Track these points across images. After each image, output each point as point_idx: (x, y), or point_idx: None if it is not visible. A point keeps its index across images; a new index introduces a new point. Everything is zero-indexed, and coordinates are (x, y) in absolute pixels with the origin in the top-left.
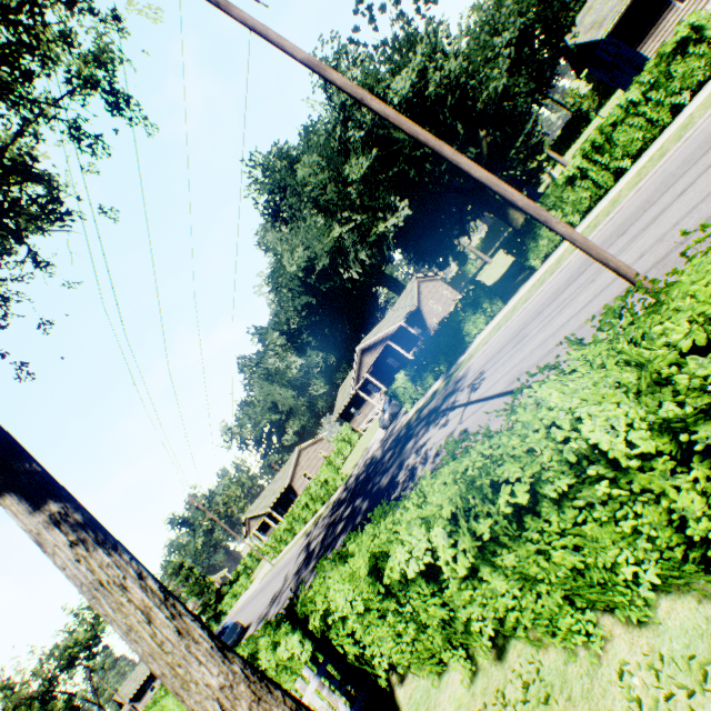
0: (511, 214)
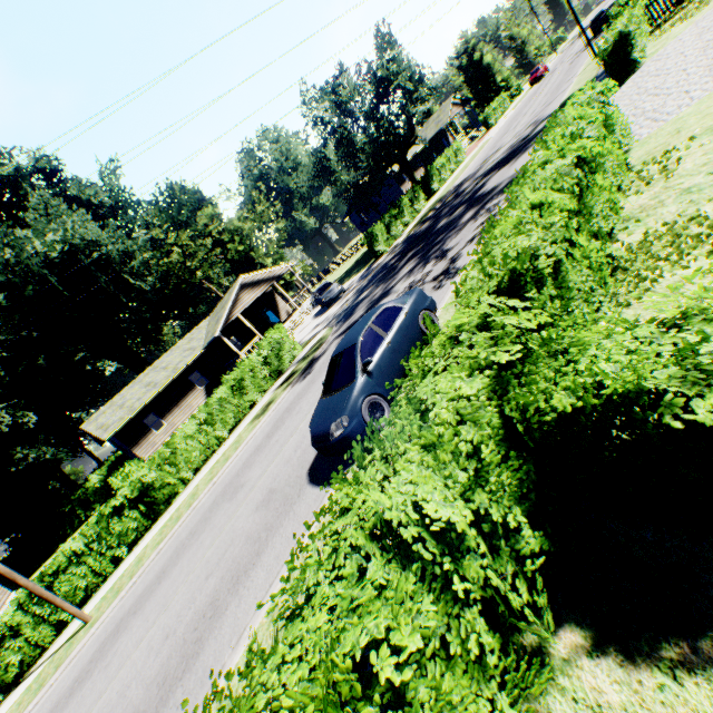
0: (415, 174)
